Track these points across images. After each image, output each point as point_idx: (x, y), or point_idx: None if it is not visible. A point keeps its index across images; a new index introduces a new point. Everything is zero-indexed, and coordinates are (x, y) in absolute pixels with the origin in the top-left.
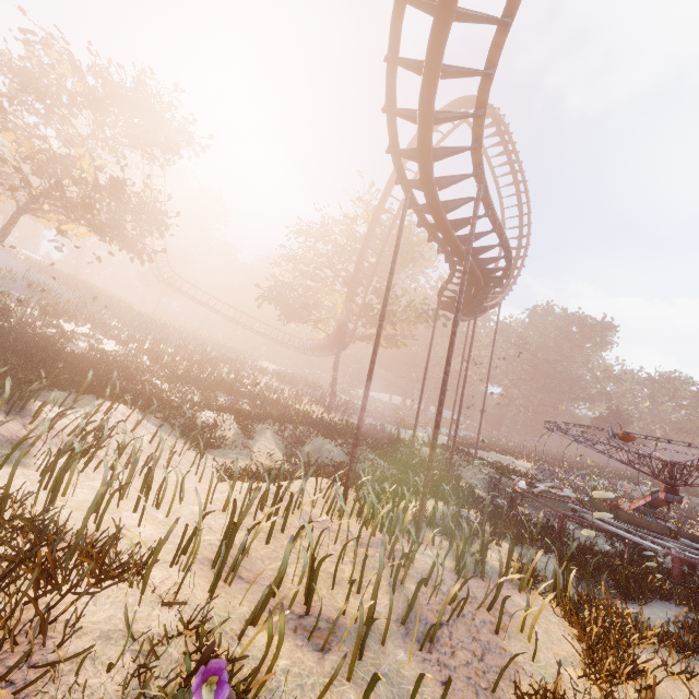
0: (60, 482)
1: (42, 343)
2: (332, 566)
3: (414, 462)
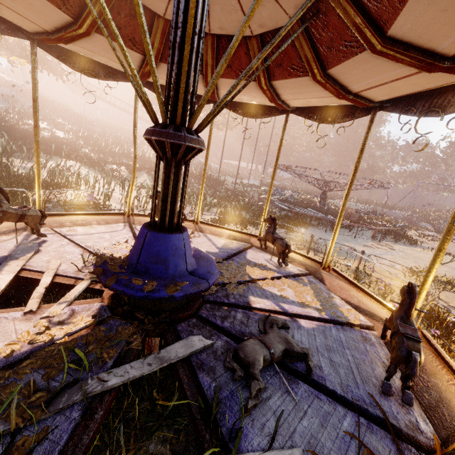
0: (53, 176)
1: (26, 133)
2: (143, 201)
3: (222, 189)
